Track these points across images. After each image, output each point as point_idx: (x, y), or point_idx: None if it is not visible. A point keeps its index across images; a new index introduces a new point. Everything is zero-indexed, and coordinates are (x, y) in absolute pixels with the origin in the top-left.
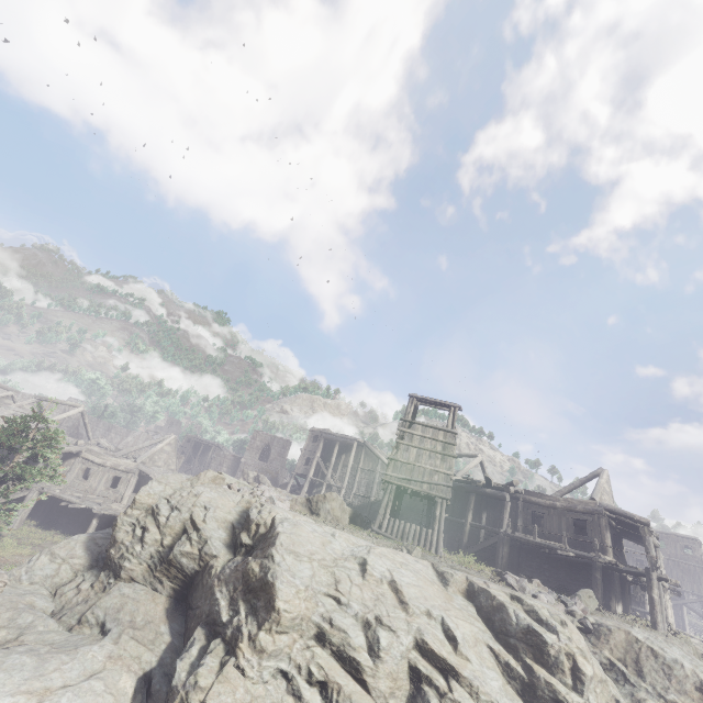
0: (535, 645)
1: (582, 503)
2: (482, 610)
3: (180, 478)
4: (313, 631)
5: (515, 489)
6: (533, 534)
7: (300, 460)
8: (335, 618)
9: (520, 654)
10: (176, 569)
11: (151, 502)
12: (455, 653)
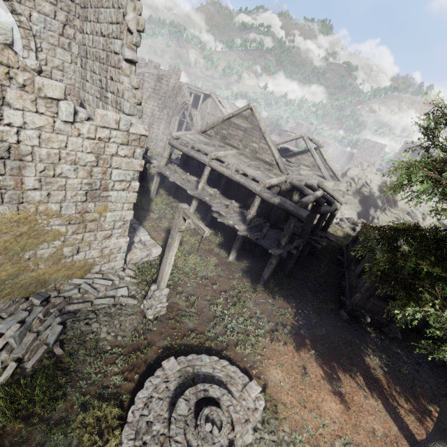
0: None
1: None
2: None
3: (358, 169)
4: (406, 212)
5: None
6: None
7: (393, 159)
8: (413, 211)
9: None
10: (361, 194)
11: (350, 176)
12: None
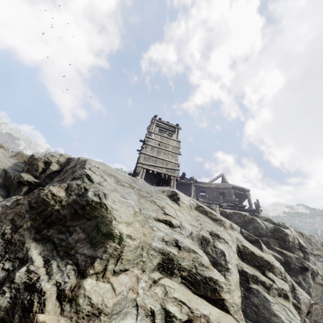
0: (280, 238)
1: (223, 185)
2: (238, 225)
3: None
4: (156, 259)
5: (195, 179)
6: (206, 198)
7: None
8: (180, 240)
9: (271, 245)
10: None
11: None
12: (261, 251)
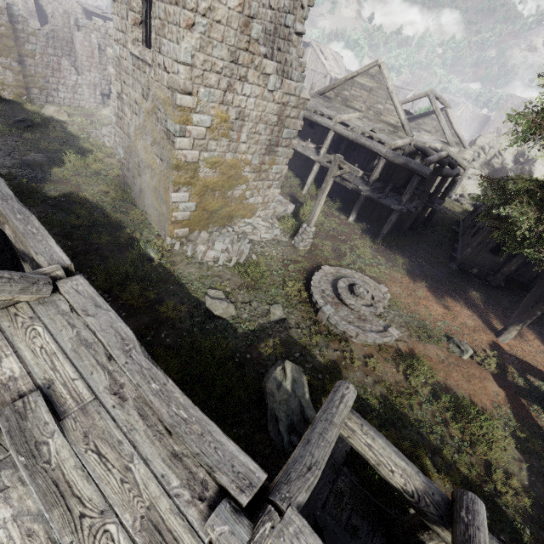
0: None
1: None
2: None
3: (491, 136)
4: None
5: None
6: None
7: None
8: None
9: None
10: (491, 167)
11: (480, 145)
12: None
